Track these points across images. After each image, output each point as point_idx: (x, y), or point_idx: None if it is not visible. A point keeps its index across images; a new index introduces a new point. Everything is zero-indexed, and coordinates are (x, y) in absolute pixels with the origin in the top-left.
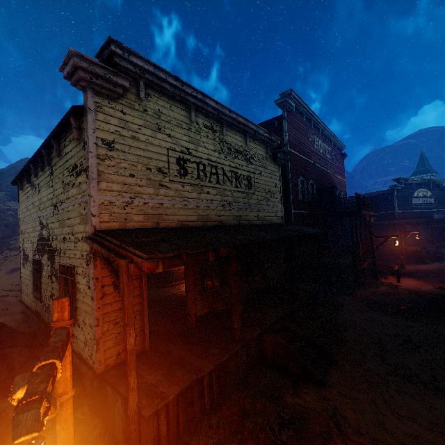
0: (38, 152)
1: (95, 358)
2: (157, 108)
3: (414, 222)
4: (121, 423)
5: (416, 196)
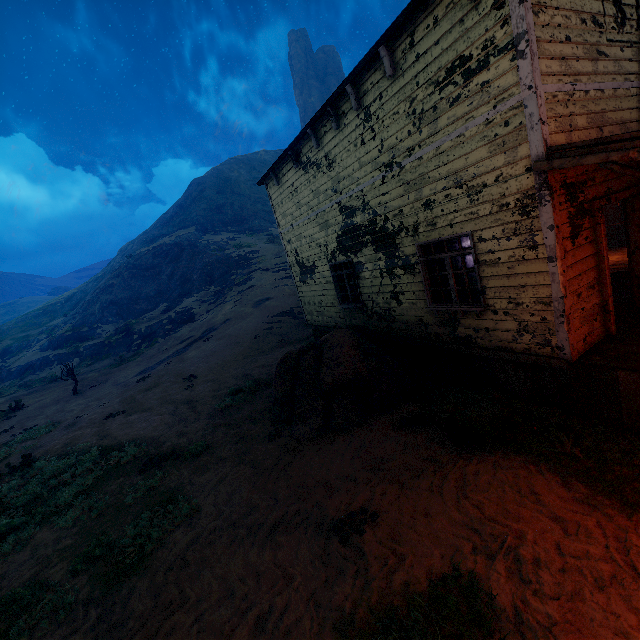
0: (337, 94)
1: (566, 341)
2: None
3: None
4: None
5: None
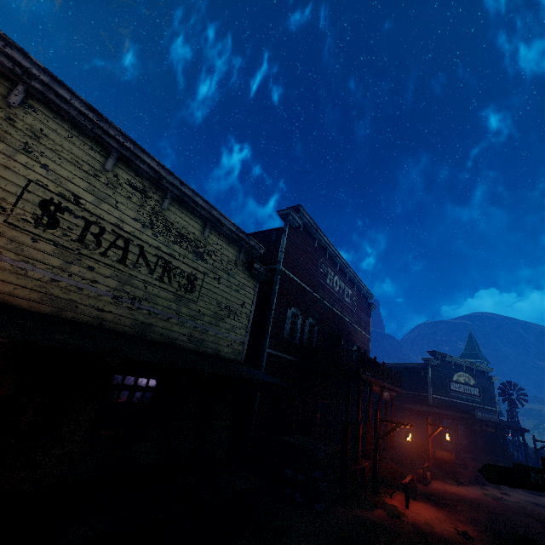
0: None
1: None
2: (40, 127)
3: (450, 415)
4: None
5: (455, 380)
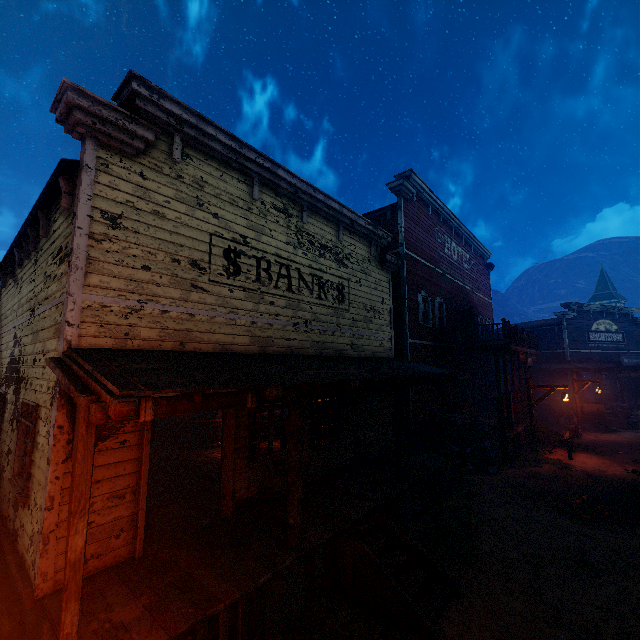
0: (22, 230)
1: (37, 568)
2: (200, 175)
3: (593, 368)
4: None
5: (595, 330)
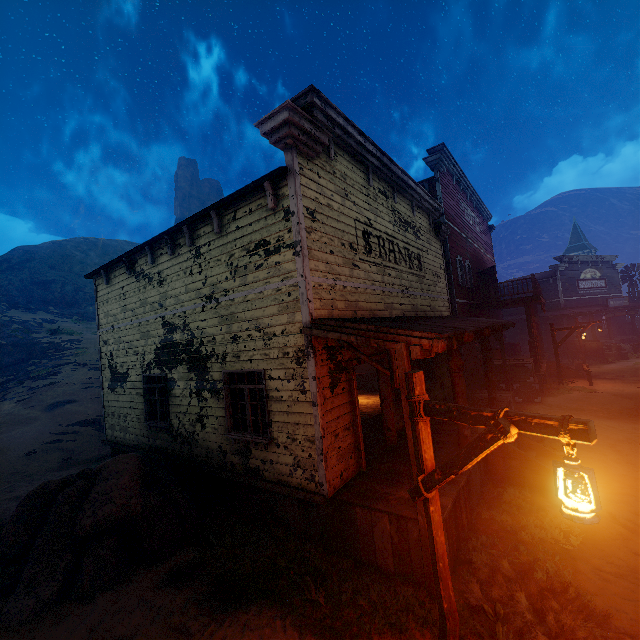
0: (175, 229)
1: (324, 478)
2: (342, 169)
3: (586, 312)
4: (389, 544)
5: (583, 278)
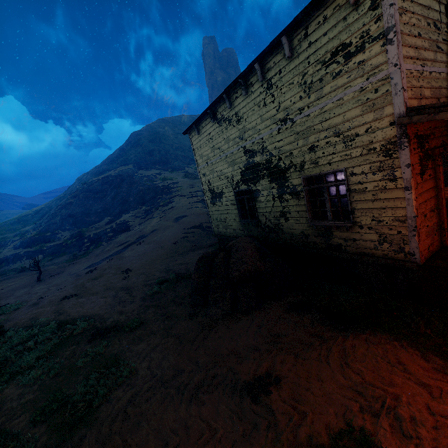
0: (247, 70)
1: (417, 249)
2: None
3: None
4: None
5: None
